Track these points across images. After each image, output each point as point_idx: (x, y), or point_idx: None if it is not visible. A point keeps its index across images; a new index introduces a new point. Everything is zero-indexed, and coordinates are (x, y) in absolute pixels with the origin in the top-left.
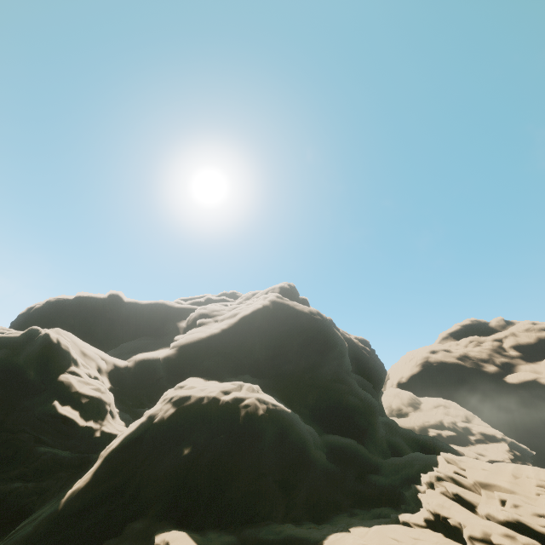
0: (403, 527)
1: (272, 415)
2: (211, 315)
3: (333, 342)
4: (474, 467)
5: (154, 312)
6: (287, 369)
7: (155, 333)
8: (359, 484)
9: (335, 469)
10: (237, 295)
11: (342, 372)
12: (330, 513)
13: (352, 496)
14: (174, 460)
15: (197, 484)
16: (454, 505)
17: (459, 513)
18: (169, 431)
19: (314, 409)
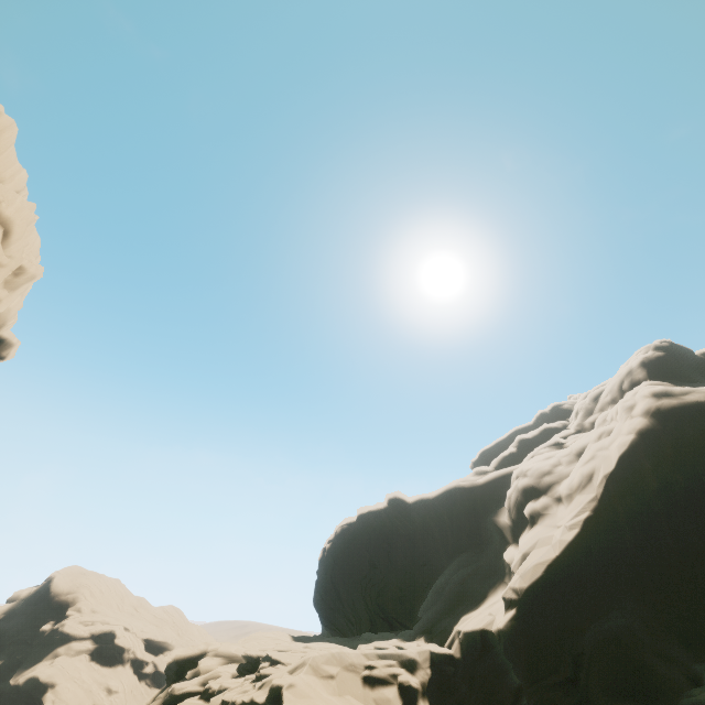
0: None
1: None
2: (542, 487)
3: None
4: None
5: (453, 506)
6: None
7: (471, 542)
8: None
9: None
10: (563, 408)
11: None
12: None
13: None
14: None
15: None
16: None
17: None
18: None
19: None
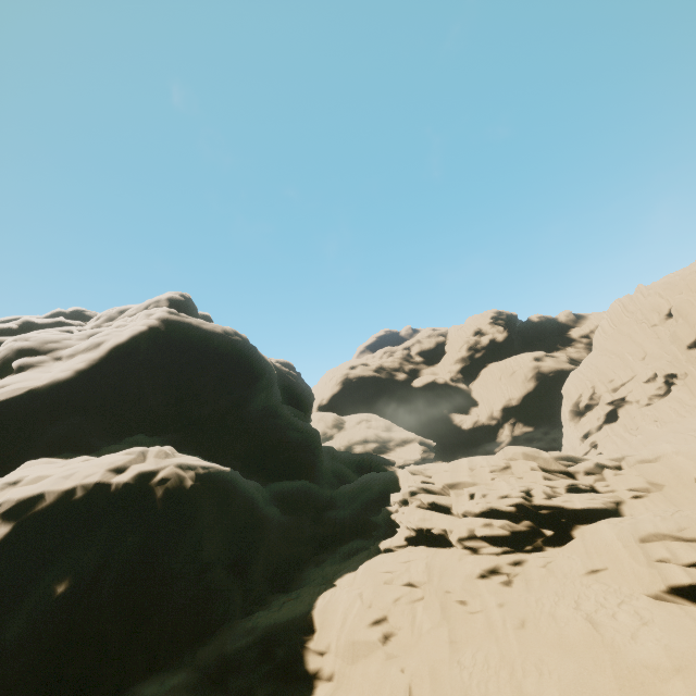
0: (389, 555)
1: (205, 482)
2: (44, 350)
3: (261, 369)
4: (438, 471)
5: None
6: (201, 414)
7: None
8: (317, 526)
9: (292, 521)
10: (86, 314)
11: (274, 405)
12: (295, 573)
13: (313, 543)
14: (35, 613)
15: (97, 629)
16: (433, 514)
17: (441, 520)
18: (6, 568)
19: (247, 457)
